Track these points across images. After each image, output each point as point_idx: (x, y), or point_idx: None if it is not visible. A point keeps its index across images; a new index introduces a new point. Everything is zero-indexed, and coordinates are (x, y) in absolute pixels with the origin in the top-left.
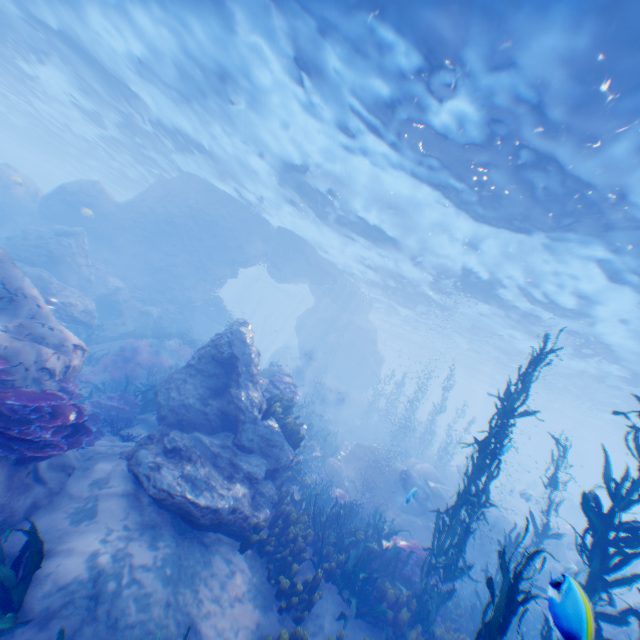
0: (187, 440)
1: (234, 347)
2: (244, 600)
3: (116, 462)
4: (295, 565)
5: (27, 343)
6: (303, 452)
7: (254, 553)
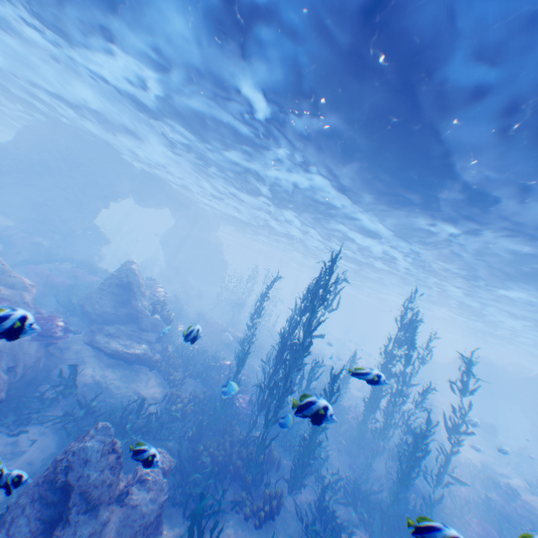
0: (114, 329)
1: (131, 278)
2: (156, 385)
3: (83, 343)
4: (176, 372)
5: (18, 291)
6: (175, 330)
7: (156, 371)
